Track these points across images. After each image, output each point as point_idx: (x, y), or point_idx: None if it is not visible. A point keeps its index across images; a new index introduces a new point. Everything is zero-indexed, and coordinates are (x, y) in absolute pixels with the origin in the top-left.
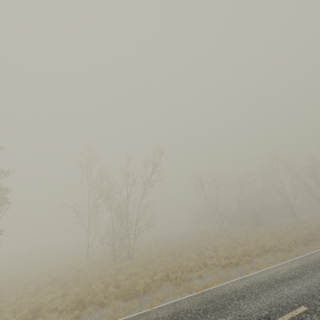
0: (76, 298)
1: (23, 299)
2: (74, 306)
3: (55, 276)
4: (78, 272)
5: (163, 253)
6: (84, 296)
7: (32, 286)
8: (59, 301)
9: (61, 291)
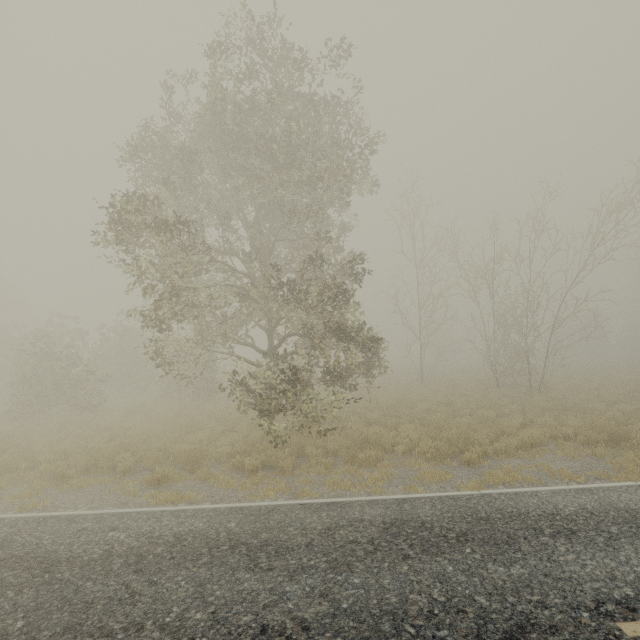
0: (616, 430)
1: (466, 419)
2: (606, 440)
3: (418, 398)
4: (474, 397)
5: (617, 390)
6: (629, 430)
7: (425, 404)
8: (545, 430)
9: (520, 418)
